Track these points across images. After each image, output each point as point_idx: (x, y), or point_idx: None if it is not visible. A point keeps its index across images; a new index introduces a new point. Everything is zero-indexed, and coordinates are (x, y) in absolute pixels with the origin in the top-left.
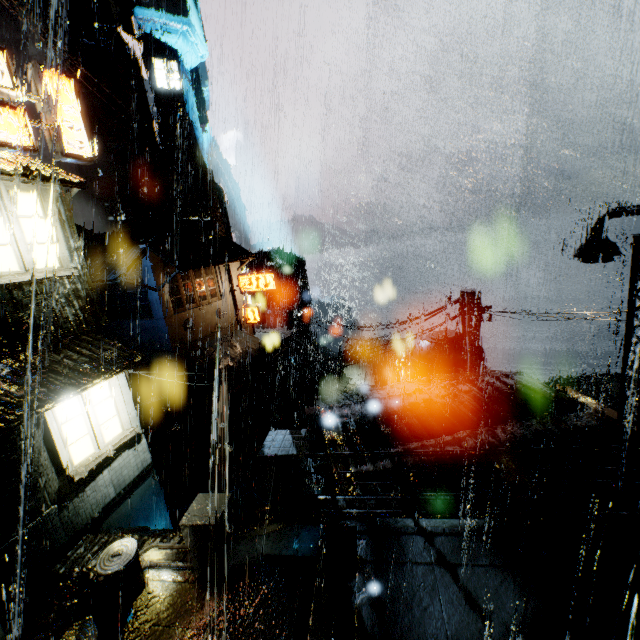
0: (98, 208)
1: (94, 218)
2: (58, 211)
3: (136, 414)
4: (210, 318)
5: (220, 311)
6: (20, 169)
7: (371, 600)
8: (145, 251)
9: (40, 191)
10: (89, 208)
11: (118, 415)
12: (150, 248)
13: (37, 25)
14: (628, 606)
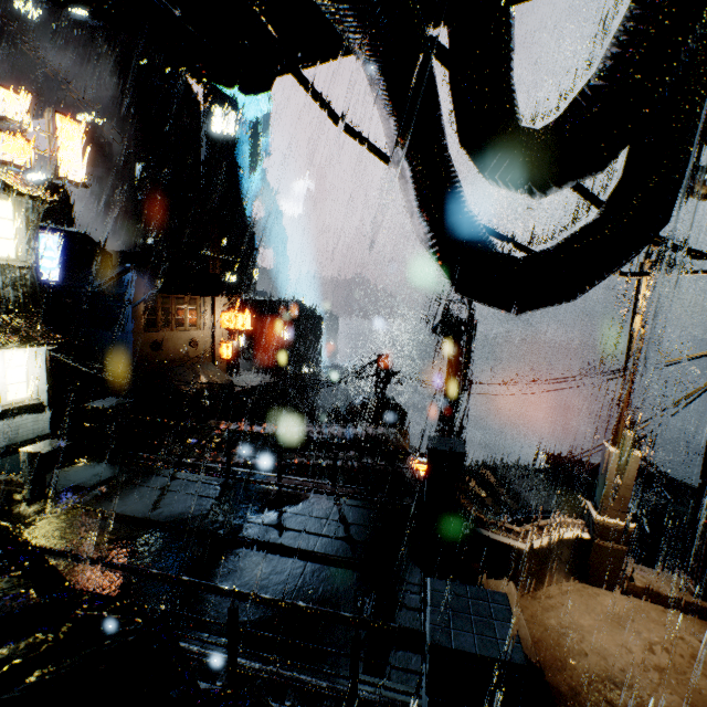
0: (129, 228)
1: (122, 237)
2: (27, 218)
3: (46, 388)
4: (182, 344)
5: (195, 340)
6: (0, 184)
7: (99, 494)
8: (129, 270)
9: (16, 201)
10: (120, 227)
11: (27, 383)
12: (134, 268)
13: (116, 60)
14: (241, 517)
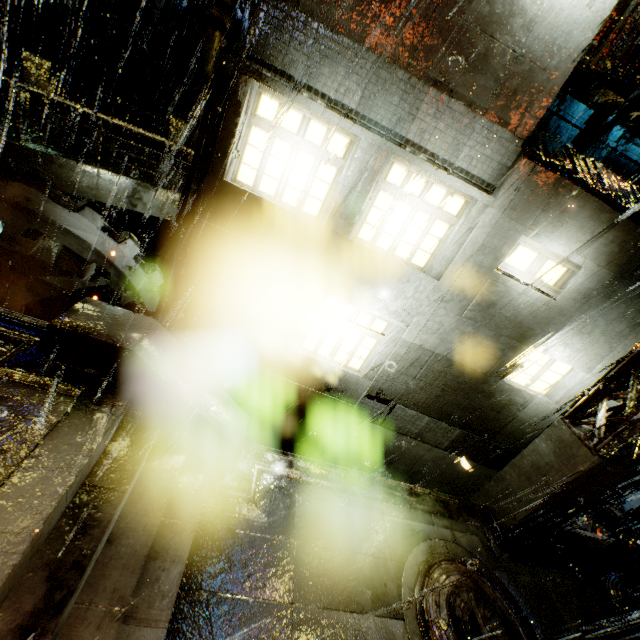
0: None
1: None
2: None
3: None
4: None
5: None
6: None
7: None
8: None
9: None
10: None
11: None
12: None
13: None
14: None
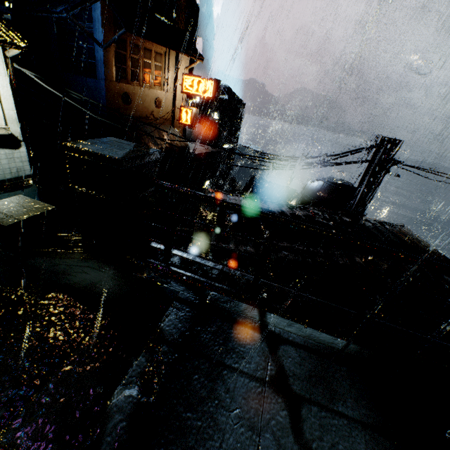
0: None
1: None
2: None
3: (16, 117)
4: (148, 102)
5: (159, 100)
6: None
7: (137, 407)
8: None
9: None
10: None
11: None
12: None
13: None
14: None
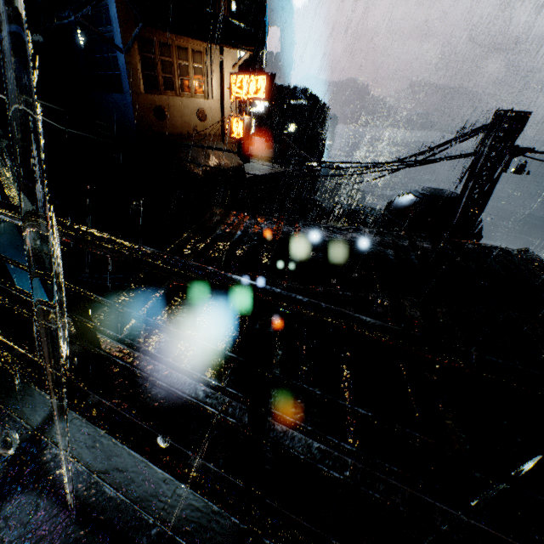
0: None
1: None
2: None
3: None
4: (189, 116)
5: (202, 112)
6: None
7: None
8: None
9: None
10: None
11: None
12: None
13: None
14: None
